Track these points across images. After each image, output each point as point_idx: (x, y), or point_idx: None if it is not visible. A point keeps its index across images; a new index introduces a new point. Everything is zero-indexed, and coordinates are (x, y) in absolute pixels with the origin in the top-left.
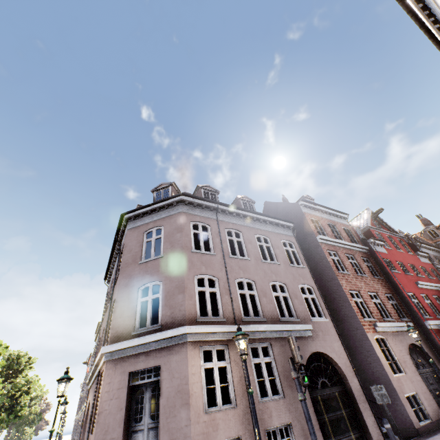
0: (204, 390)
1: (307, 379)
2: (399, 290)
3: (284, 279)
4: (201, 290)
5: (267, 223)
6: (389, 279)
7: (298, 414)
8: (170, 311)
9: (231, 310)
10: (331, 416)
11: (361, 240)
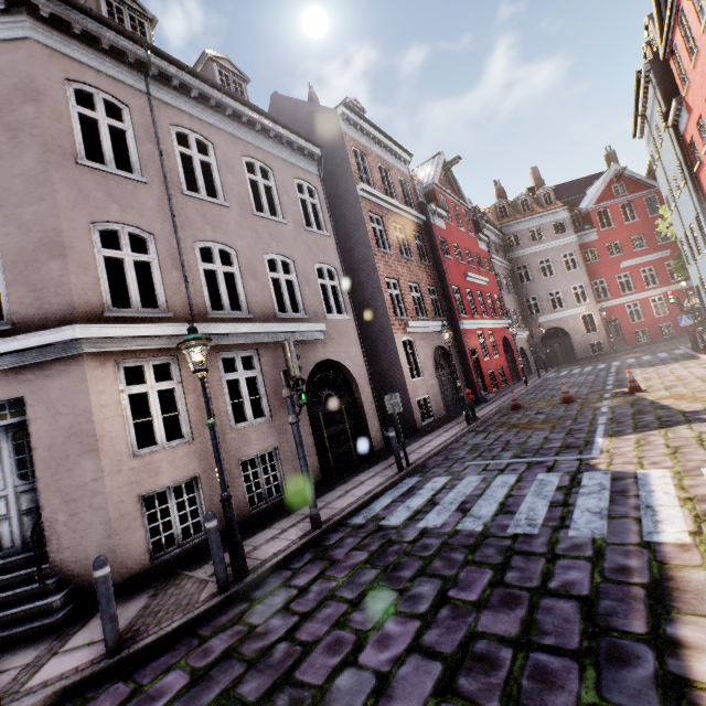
0: (130, 427)
1: (305, 397)
2: (445, 282)
3: (293, 252)
4: (113, 256)
5: (271, 137)
6: (438, 267)
7: (289, 435)
8: (31, 296)
9: (185, 298)
10: (331, 431)
11: (420, 204)
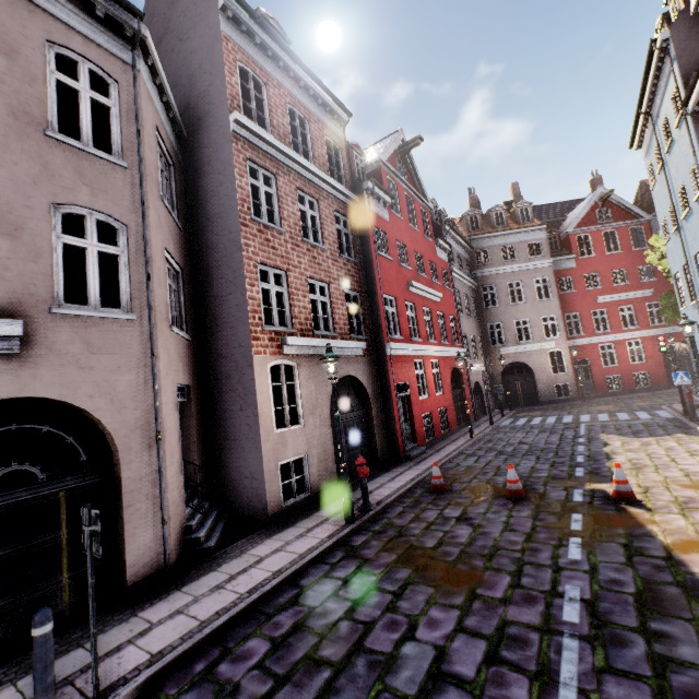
0: None
1: None
2: (374, 288)
3: None
4: None
5: None
6: (368, 266)
7: None
8: None
9: None
10: None
11: (354, 180)
